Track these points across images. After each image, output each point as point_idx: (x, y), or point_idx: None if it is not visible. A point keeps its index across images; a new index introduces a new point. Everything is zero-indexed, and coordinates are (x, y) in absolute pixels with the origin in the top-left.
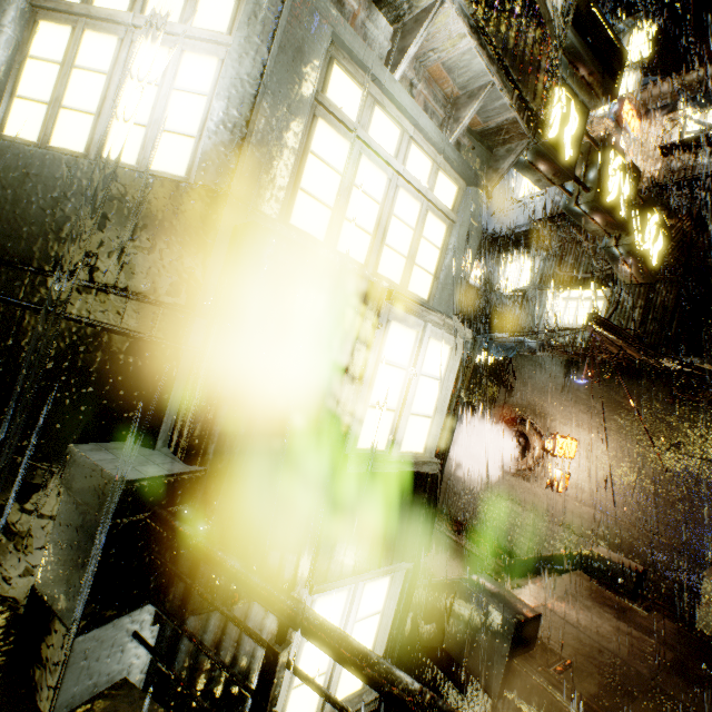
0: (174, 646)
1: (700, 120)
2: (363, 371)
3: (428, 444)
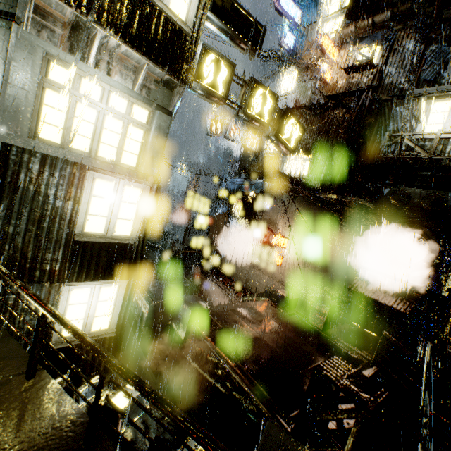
0: None
1: (363, 53)
2: (80, 200)
3: (134, 232)
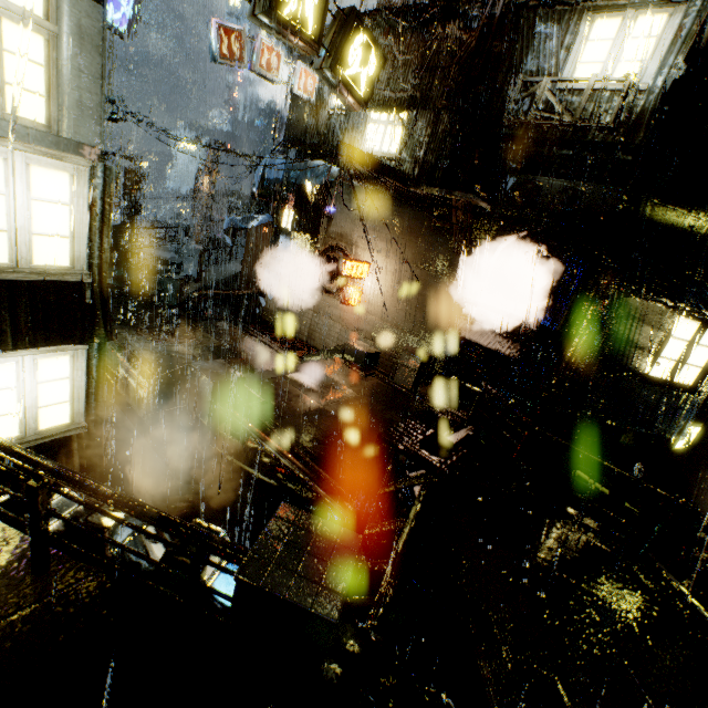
0: None
1: None
2: None
3: (76, 260)
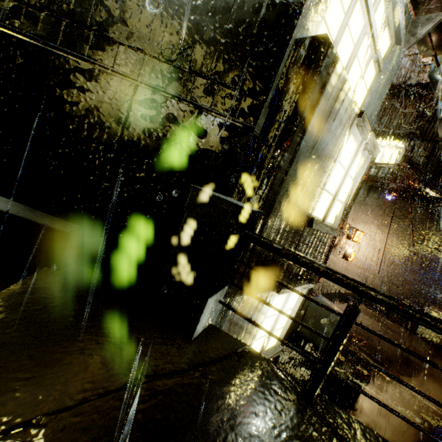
0: (226, 311)
1: None
2: (333, 165)
3: (336, 219)
